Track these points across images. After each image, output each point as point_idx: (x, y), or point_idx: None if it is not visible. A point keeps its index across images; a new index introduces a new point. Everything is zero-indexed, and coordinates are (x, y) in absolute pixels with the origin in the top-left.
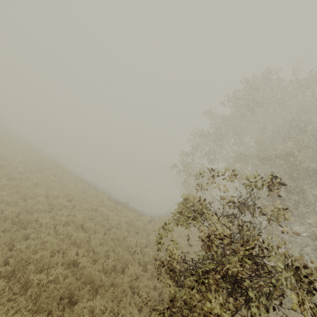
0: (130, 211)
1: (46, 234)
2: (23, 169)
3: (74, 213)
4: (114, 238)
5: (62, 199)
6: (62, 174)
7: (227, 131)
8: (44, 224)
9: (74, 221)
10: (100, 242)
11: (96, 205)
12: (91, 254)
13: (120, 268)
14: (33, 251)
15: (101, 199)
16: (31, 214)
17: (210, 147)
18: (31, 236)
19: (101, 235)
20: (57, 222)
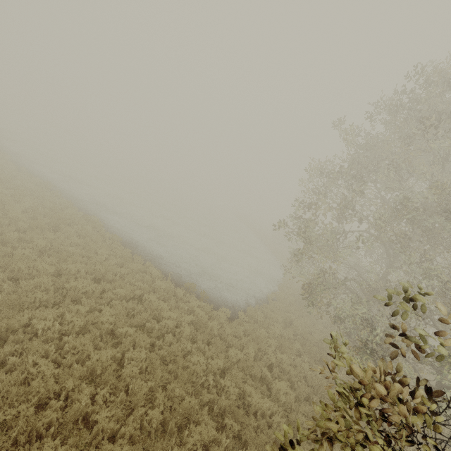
0: (198, 300)
1: (40, 353)
2: (25, 223)
3: (101, 306)
4: (167, 359)
5: (80, 282)
6: (90, 232)
7: (374, 166)
8: (42, 331)
9: (98, 323)
10: (141, 367)
11: (142, 290)
12: (122, 397)
13: (174, 427)
14: (4, 399)
15: (151, 278)
16: (25, 308)
17: (336, 194)
18: (9, 361)
19: (144, 353)
20: (66, 327)
